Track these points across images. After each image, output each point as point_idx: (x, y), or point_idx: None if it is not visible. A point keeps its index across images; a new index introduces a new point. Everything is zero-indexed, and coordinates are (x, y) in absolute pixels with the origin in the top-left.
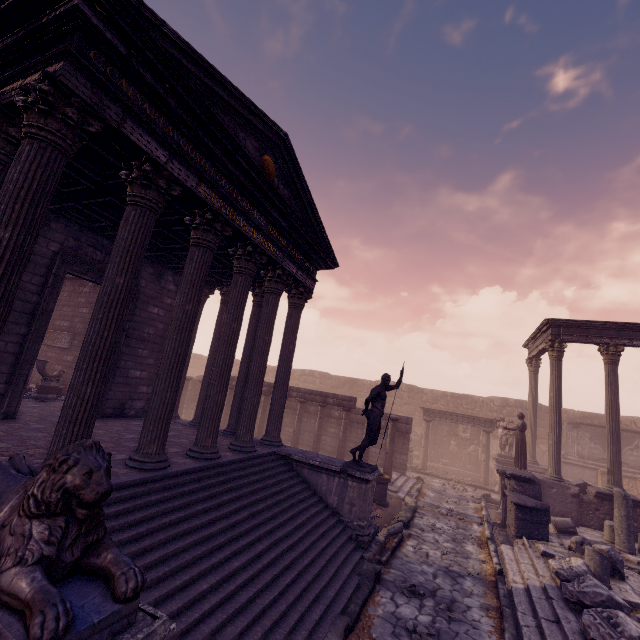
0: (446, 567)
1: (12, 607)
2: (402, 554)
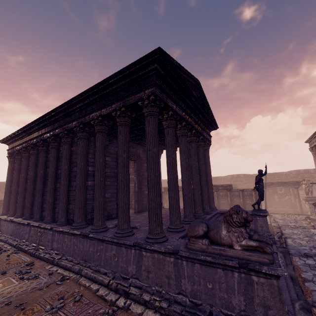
0: (312, 246)
1: (249, 249)
2: (289, 244)
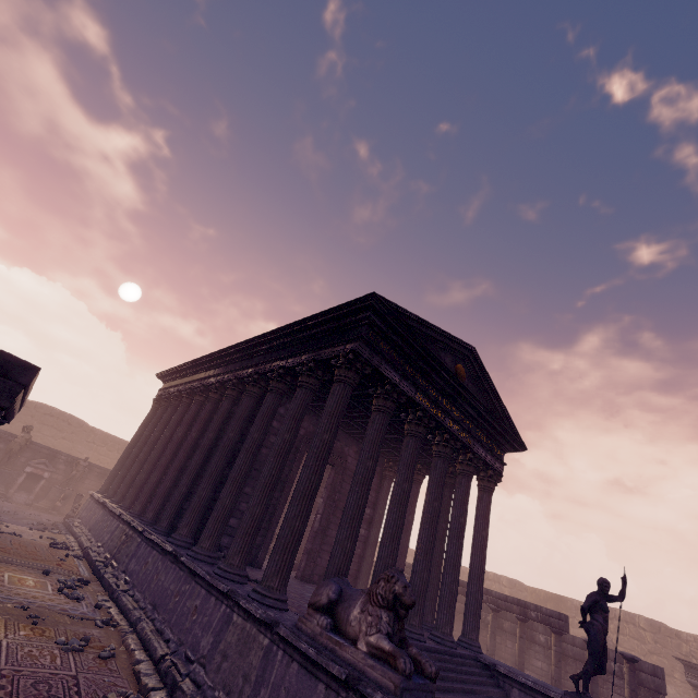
0: None
1: (378, 657)
2: None
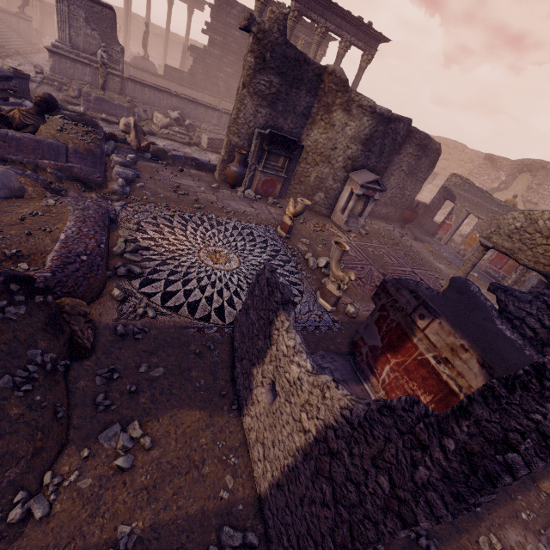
0: None
1: None
2: None
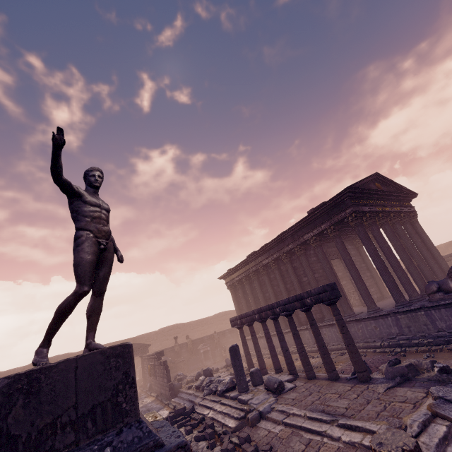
0: None
1: None
2: None
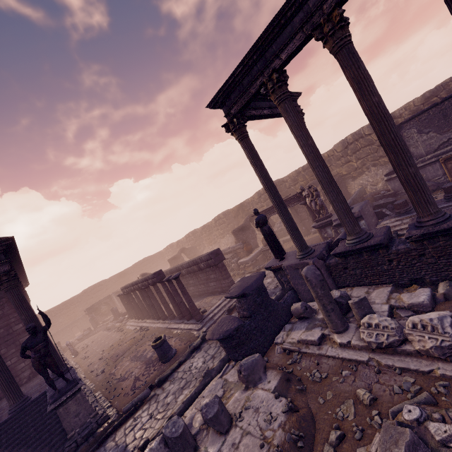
0: (127, 445)
1: None
2: (112, 437)
